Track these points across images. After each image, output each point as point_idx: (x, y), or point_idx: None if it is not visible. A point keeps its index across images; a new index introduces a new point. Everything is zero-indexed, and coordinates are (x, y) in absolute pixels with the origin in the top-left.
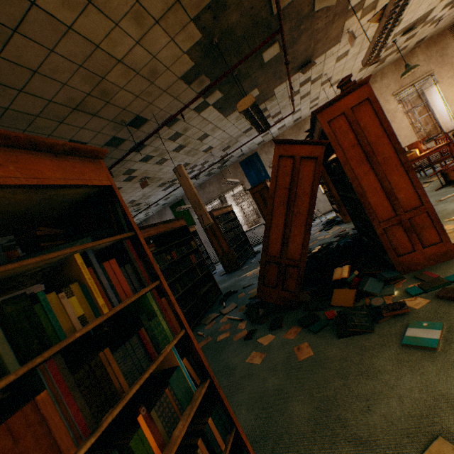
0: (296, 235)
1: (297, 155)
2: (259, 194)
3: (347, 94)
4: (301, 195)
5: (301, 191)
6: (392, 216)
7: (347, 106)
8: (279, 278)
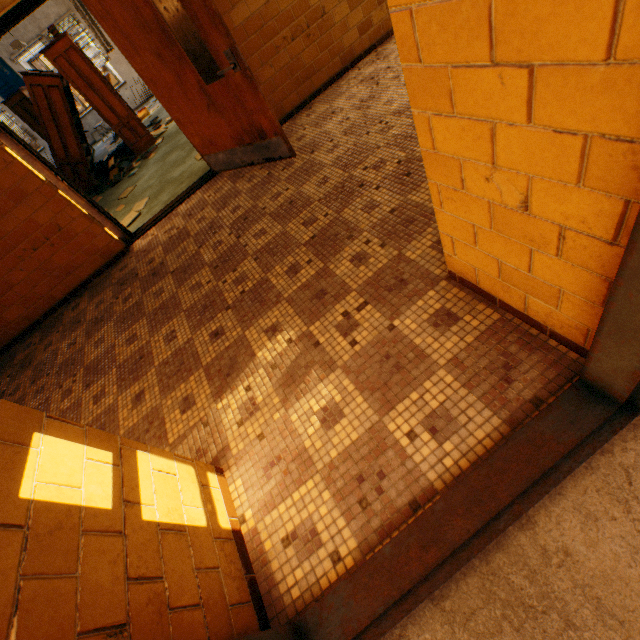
0: (72, 143)
1: (45, 85)
2: (22, 109)
3: (58, 42)
4: (61, 114)
5: (60, 111)
6: (120, 123)
7: (62, 51)
8: (75, 174)
